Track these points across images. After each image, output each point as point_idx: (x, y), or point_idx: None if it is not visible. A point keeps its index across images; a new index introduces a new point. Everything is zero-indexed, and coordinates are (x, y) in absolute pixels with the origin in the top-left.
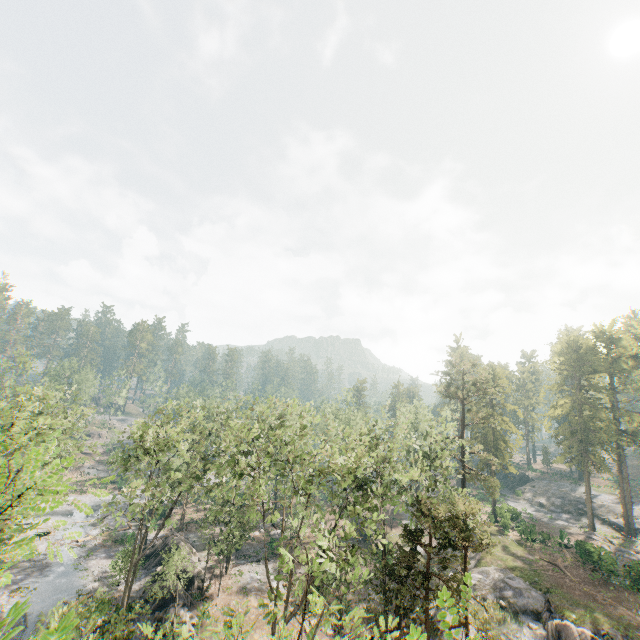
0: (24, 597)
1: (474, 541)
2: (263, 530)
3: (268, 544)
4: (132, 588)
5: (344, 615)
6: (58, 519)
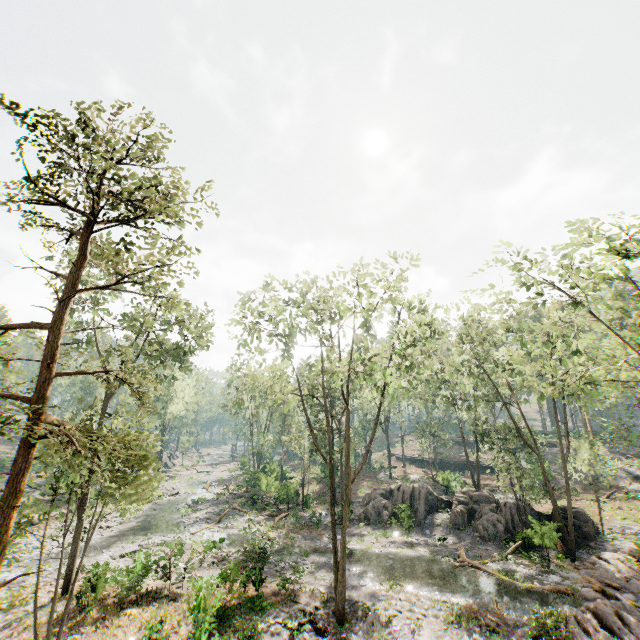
0: (414, 586)
1: (542, 443)
2: (399, 481)
3: (438, 483)
4: (449, 540)
5: (582, 494)
6: (152, 539)
